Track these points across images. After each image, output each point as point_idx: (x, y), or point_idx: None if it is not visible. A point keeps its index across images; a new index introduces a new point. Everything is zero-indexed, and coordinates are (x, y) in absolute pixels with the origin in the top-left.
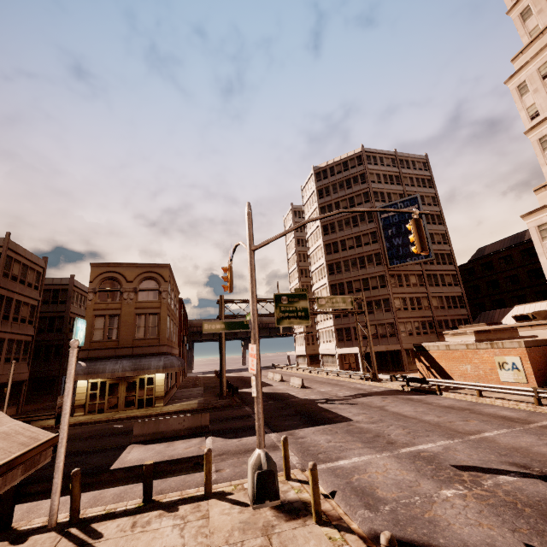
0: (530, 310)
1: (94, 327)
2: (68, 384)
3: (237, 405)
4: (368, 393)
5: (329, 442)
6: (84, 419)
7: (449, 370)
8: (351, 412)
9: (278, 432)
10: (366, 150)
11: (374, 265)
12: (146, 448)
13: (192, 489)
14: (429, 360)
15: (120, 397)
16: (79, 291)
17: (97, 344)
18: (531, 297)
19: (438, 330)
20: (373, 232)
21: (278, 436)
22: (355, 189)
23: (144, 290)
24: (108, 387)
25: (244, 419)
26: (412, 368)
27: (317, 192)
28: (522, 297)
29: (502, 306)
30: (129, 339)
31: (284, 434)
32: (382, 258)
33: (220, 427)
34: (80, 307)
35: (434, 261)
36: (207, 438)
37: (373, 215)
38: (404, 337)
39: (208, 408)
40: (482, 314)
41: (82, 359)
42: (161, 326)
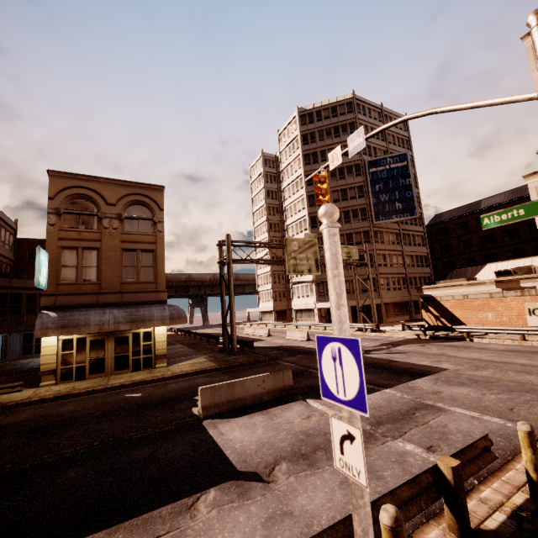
0: (503, 267)
1: (61, 264)
2: (345, 308)
3: (265, 361)
4: (394, 342)
5: (485, 394)
6: (62, 389)
7: (465, 318)
8: (423, 360)
9: (391, 388)
10: (356, 97)
11: (359, 220)
12: (238, 424)
13: (485, 492)
14: (440, 310)
15: (106, 357)
16: (1, 223)
17: (68, 288)
18: (479, 259)
19: (410, 286)
20: (360, 186)
21: (401, 392)
22: (343, 138)
23: (131, 217)
24: (89, 345)
25: (309, 375)
26: (388, 321)
27: (301, 137)
28: (472, 259)
29: (453, 267)
30: (115, 282)
31: (404, 389)
32: (368, 214)
33: (298, 387)
34: (3, 245)
35: (408, 221)
36: (306, 401)
37: (361, 169)
38: (383, 292)
39: (233, 365)
40: (454, 271)
41: (46, 308)
42: (159, 266)
